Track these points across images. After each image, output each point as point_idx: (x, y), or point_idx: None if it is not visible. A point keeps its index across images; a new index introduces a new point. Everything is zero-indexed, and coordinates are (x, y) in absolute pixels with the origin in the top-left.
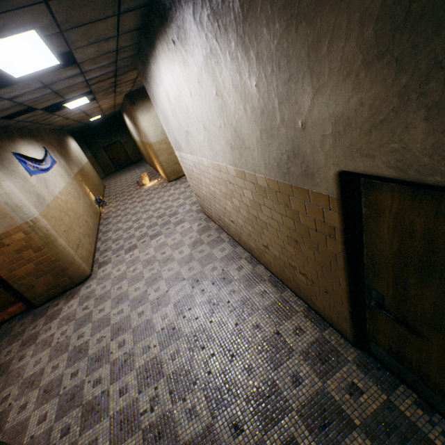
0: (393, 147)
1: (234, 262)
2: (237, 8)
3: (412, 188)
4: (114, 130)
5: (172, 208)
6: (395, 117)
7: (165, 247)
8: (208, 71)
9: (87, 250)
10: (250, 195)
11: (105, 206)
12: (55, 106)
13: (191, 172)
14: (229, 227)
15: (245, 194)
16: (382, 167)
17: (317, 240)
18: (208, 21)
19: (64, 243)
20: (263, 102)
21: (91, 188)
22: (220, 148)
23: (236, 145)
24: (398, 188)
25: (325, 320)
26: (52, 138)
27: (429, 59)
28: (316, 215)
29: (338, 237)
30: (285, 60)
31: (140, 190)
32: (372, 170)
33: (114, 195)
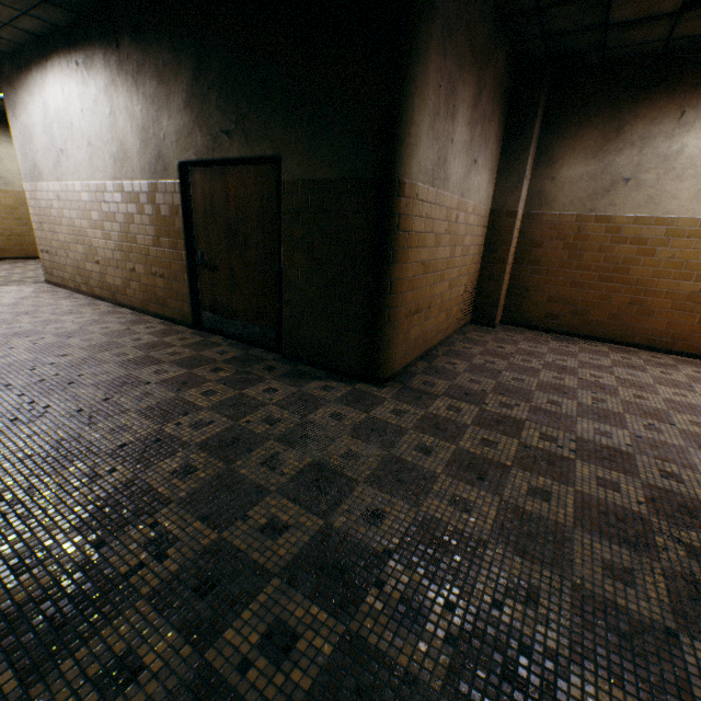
0: (194, 145)
1: (90, 307)
2: (136, 66)
3: (204, 168)
4: None
5: None
6: (194, 131)
7: None
8: (108, 94)
9: None
10: (126, 207)
11: None
12: None
13: (48, 210)
14: (91, 277)
15: (120, 210)
16: (193, 156)
17: (171, 225)
18: (116, 64)
19: None
20: (145, 122)
21: None
22: (103, 164)
23: (121, 157)
24: (200, 170)
25: (177, 322)
26: None
27: (198, 110)
28: (170, 202)
29: (181, 213)
30: (158, 100)
31: None
32: (190, 158)
33: None
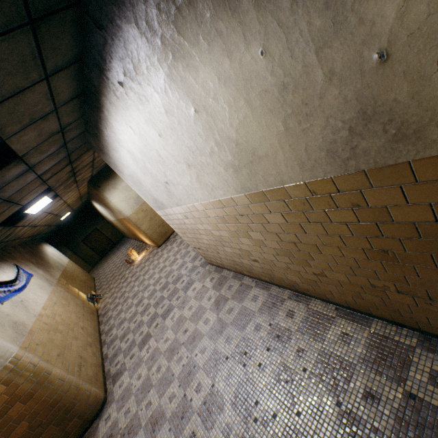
0: None
1: (278, 308)
2: None
3: None
4: (87, 220)
5: (173, 272)
6: None
7: (184, 322)
8: (177, 87)
9: (93, 365)
10: (279, 217)
11: (100, 299)
12: (18, 218)
13: (183, 225)
14: (250, 268)
15: (269, 220)
16: None
17: None
18: (159, 14)
19: (61, 372)
20: (283, 69)
21: (79, 287)
22: (216, 179)
23: (243, 162)
24: None
25: None
26: (24, 252)
27: None
28: (432, 197)
29: None
30: None
31: (132, 267)
32: None
33: (106, 283)
